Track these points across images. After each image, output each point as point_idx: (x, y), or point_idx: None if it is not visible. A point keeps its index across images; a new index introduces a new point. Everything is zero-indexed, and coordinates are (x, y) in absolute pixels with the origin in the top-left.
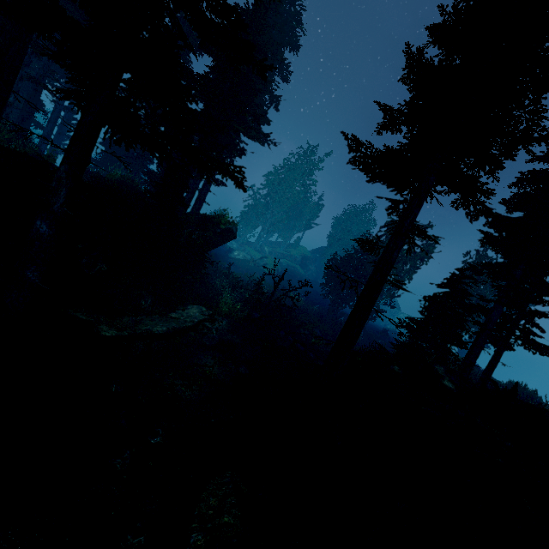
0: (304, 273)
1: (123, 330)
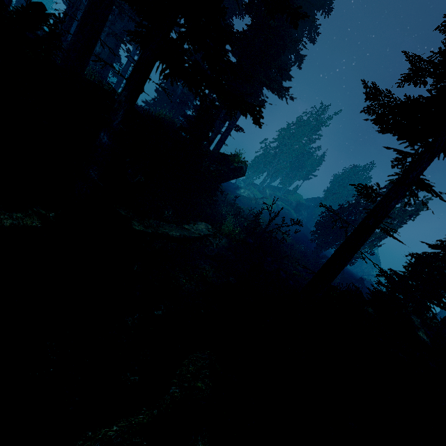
0: (296, 216)
1: (149, 228)
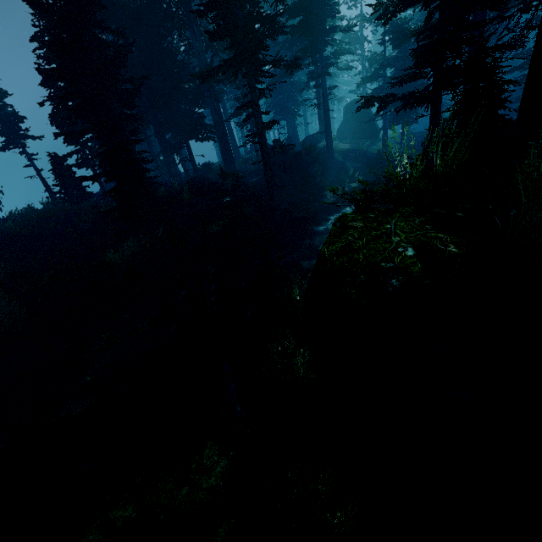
0: None
1: None
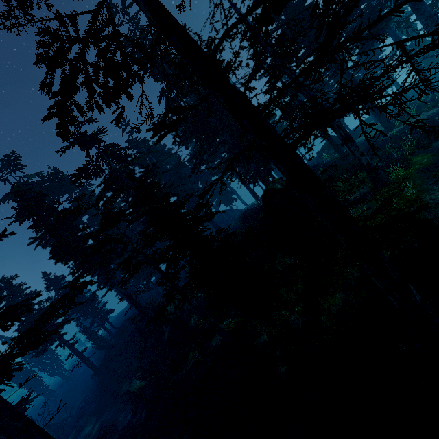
0: None
1: None
